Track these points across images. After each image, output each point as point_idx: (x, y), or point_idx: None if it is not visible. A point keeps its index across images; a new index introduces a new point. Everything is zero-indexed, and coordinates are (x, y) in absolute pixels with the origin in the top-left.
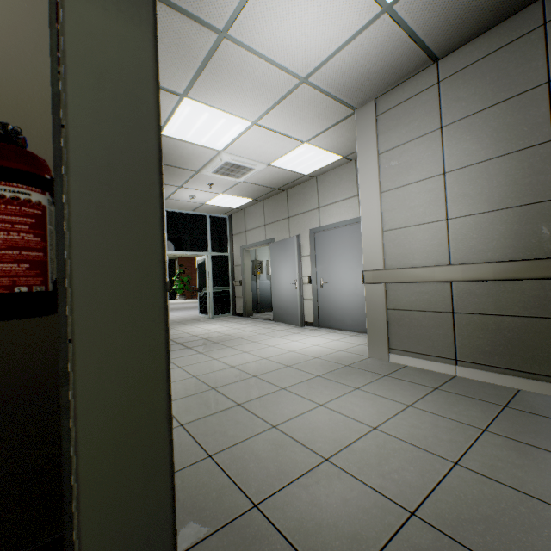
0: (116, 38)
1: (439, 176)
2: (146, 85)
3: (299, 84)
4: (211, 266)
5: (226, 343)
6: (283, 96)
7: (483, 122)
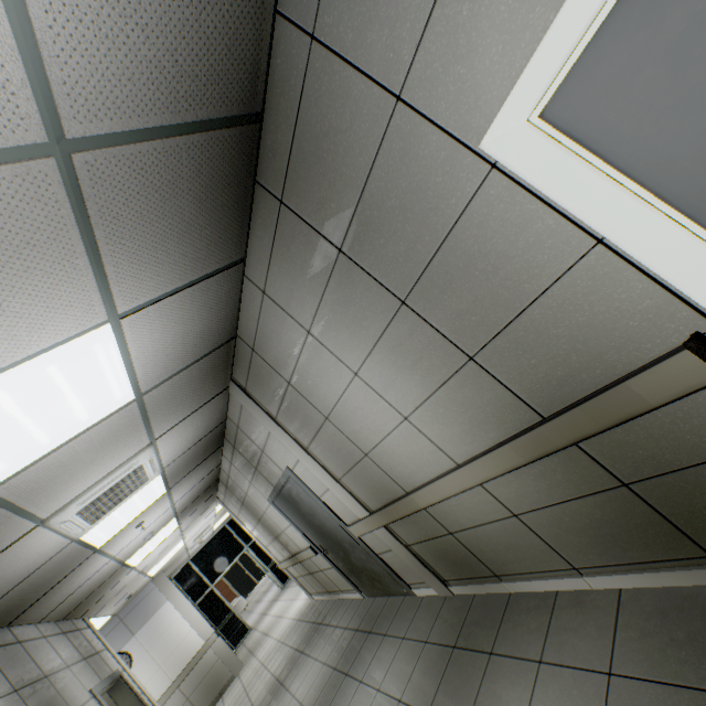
0: (130, 702)
1: (255, 527)
2: (138, 702)
3: (182, 532)
4: (255, 554)
5: (271, 630)
6: (182, 534)
7: (245, 511)
